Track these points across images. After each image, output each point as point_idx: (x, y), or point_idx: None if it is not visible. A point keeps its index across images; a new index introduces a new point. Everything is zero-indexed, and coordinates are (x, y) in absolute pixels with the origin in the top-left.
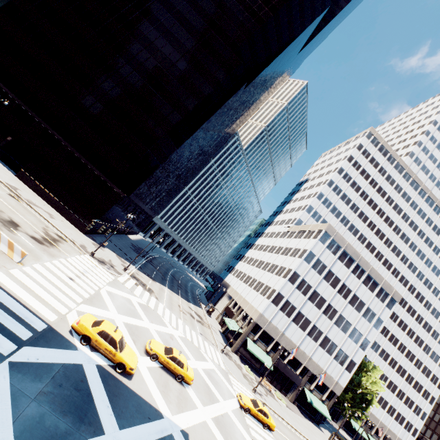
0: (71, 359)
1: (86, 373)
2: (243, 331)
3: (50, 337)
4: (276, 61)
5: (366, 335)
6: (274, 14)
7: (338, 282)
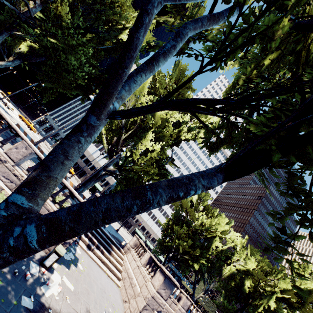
0: None
1: None
2: None
3: None
4: None
5: None
6: None
7: None
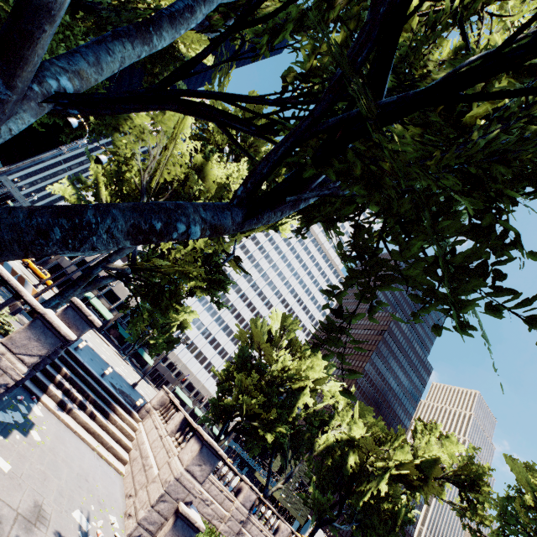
0: None
1: None
2: None
3: None
4: None
5: None
6: None
7: None
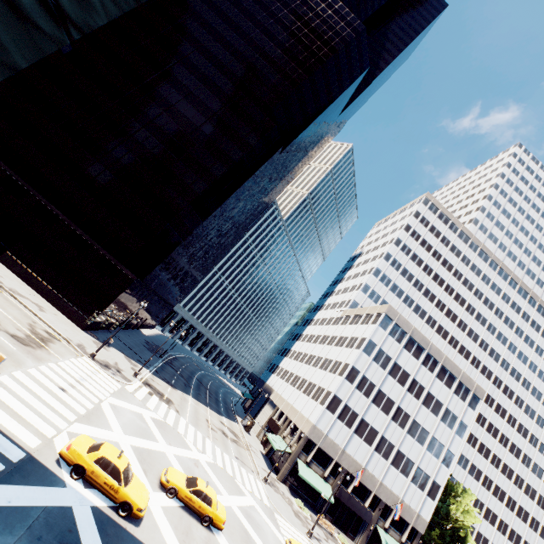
0: (57, 499)
1: (77, 519)
2: (292, 451)
3: (29, 471)
4: (315, 124)
5: (448, 446)
6: (309, 76)
7: (407, 378)
